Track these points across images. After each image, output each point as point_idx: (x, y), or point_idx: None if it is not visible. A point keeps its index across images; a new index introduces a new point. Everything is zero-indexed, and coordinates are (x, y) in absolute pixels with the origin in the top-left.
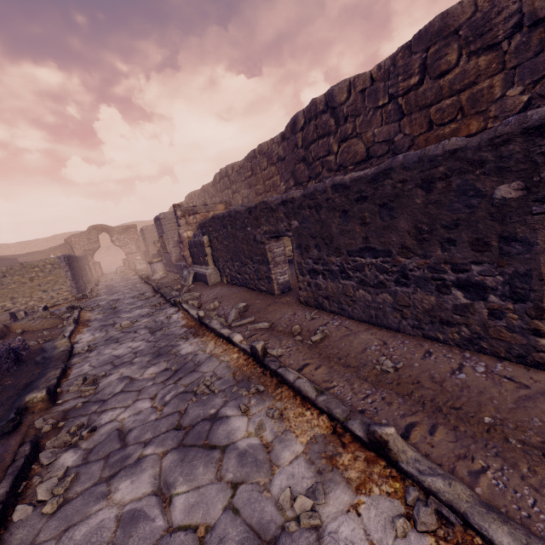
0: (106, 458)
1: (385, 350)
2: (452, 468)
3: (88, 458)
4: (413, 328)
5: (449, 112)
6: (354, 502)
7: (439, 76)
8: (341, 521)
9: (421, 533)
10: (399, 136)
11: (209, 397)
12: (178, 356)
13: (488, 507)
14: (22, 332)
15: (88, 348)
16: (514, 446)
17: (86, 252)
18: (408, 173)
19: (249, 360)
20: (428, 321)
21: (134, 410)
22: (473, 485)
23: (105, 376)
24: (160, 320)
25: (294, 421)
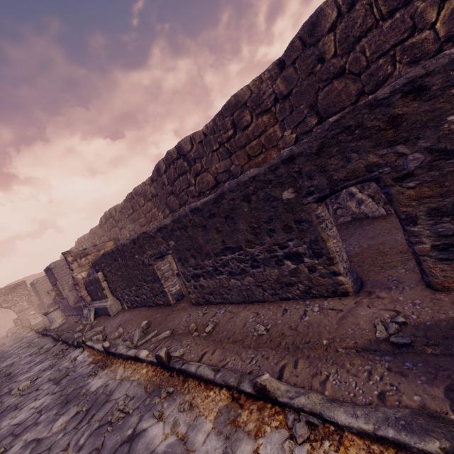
0: None
1: (258, 319)
2: (310, 386)
3: None
4: (272, 295)
5: (257, 148)
6: (255, 448)
7: (244, 128)
8: None
9: (301, 445)
10: (233, 167)
11: (125, 419)
12: (88, 394)
13: (332, 401)
14: None
15: None
16: (341, 353)
17: None
18: (234, 194)
19: (157, 369)
20: (279, 287)
21: None
22: (323, 391)
23: (4, 452)
24: (64, 367)
25: (202, 405)
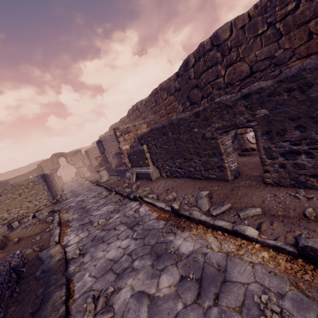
0: None
1: None
2: None
3: None
4: None
5: None
6: None
7: None
8: None
9: None
10: (280, 51)
11: None
12: (182, 256)
13: None
14: (18, 240)
15: (80, 252)
16: None
17: (52, 171)
18: None
19: (300, 263)
20: None
21: None
22: None
23: (114, 293)
24: (130, 215)
25: None
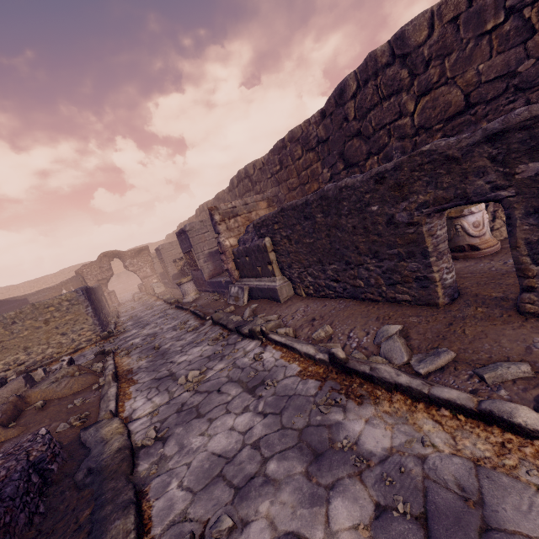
0: None
1: None
2: None
3: None
4: None
5: None
6: None
7: None
8: None
9: None
10: (528, 63)
11: None
12: (370, 460)
13: None
14: (44, 404)
15: (157, 435)
16: None
17: (99, 282)
18: None
19: None
20: None
21: None
22: None
23: (234, 531)
24: (247, 365)
25: None
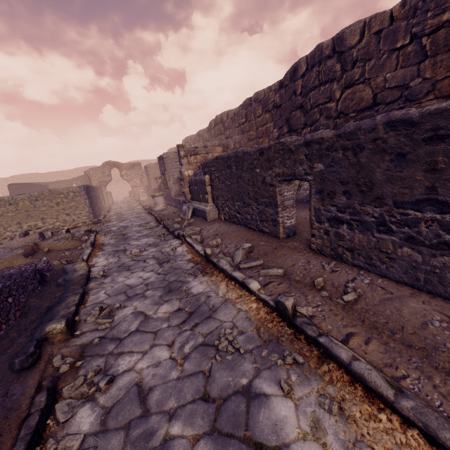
0: (127, 428)
1: None
2: None
3: (107, 423)
4: None
5: None
6: None
7: None
8: None
9: None
10: (417, 81)
11: (235, 358)
12: (189, 295)
13: None
14: (48, 251)
15: (103, 274)
16: None
17: (100, 183)
18: None
19: (273, 315)
20: None
21: (152, 360)
22: None
23: (119, 308)
24: (166, 251)
25: (363, 424)
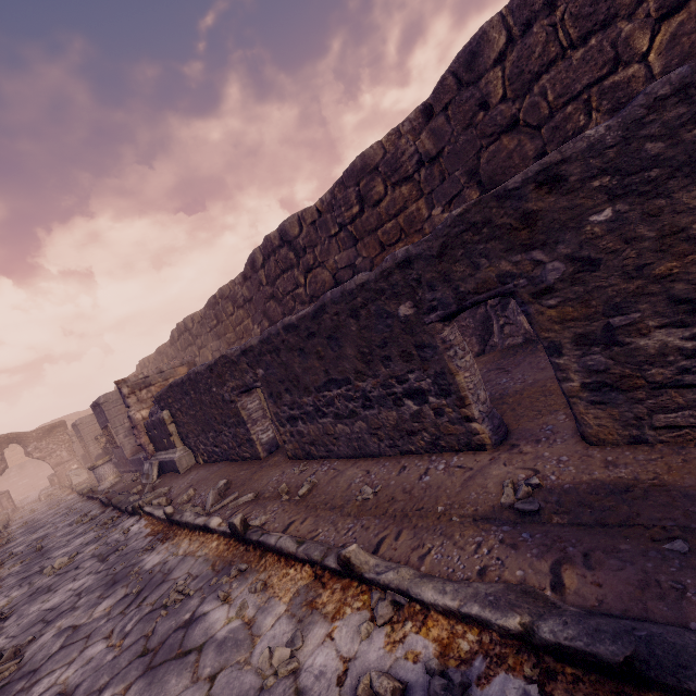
0: None
1: (367, 479)
2: (407, 560)
3: None
4: (391, 448)
5: (393, 234)
6: (330, 631)
7: (375, 204)
8: (317, 654)
9: (381, 627)
10: (359, 260)
11: (183, 602)
12: (141, 574)
13: (424, 576)
14: None
15: (2, 616)
16: (455, 522)
17: None
18: (338, 306)
19: (231, 542)
20: (399, 436)
21: (83, 661)
22: (420, 566)
23: (33, 641)
24: (114, 540)
25: (278, 585)
